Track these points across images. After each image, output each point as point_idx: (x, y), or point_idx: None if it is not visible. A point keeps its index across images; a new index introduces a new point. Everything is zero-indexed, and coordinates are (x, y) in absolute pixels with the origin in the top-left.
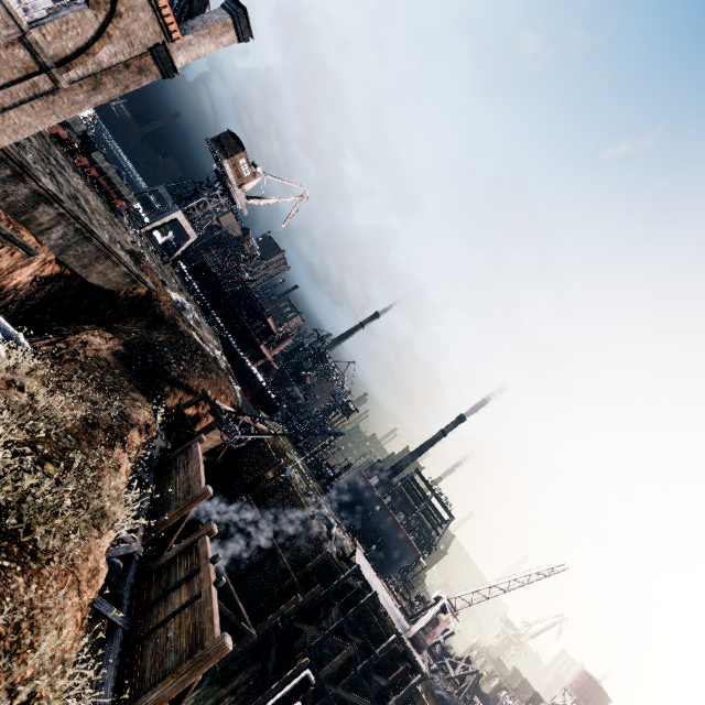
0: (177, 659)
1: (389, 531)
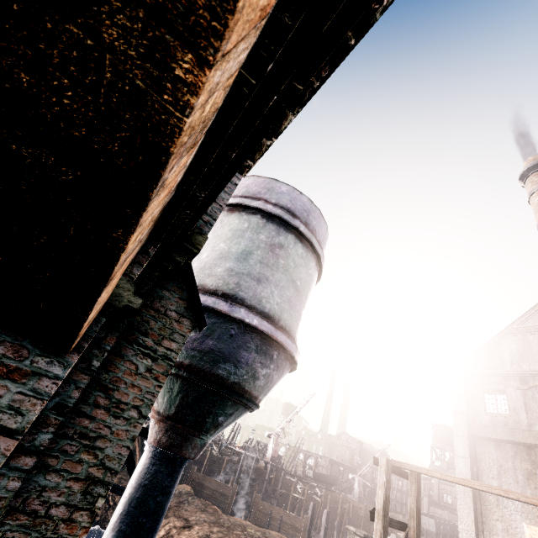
0: (296, 537)
1: None
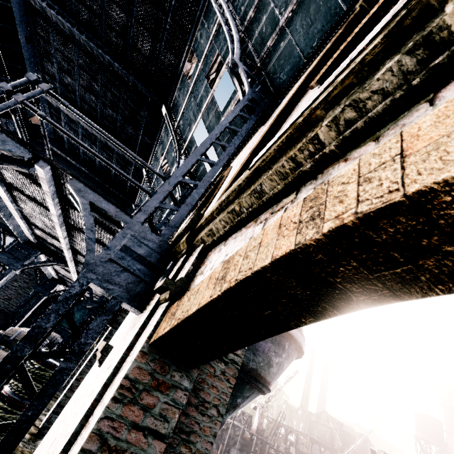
0: None
1: None
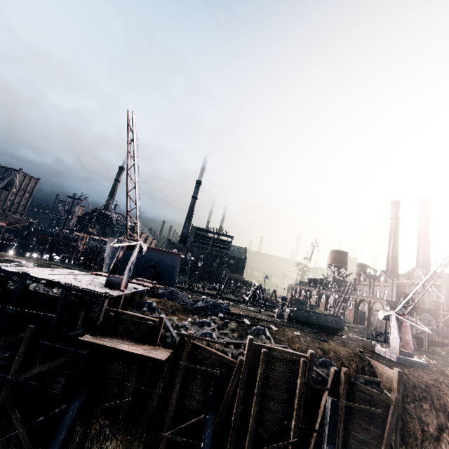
0: None
1: (155, 258)
